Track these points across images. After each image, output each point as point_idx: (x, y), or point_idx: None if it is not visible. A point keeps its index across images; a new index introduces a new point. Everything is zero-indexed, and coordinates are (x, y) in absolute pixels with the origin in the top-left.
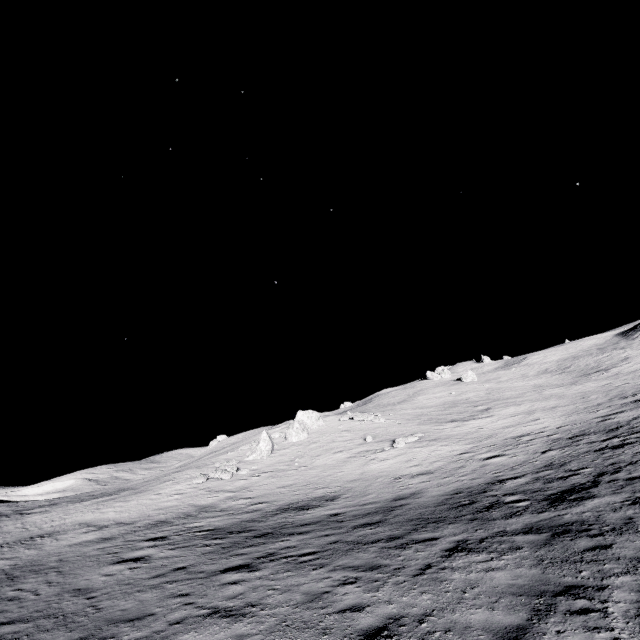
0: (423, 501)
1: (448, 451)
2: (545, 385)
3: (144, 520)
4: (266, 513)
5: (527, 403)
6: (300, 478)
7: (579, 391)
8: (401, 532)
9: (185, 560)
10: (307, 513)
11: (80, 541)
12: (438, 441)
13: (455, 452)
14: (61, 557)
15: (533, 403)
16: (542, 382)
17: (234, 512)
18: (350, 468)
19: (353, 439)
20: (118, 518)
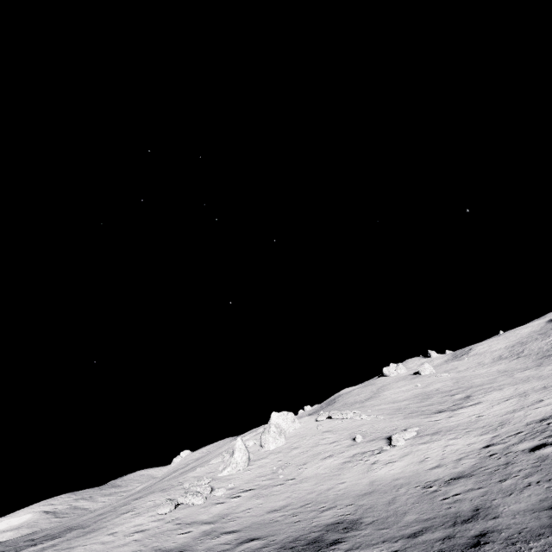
0: (514, 523)
1: (465, 445)
2: (510, 369)
3: None
4: None
5: (508, 387)
6: (292, 496)
7: None
8: None
9: None
10: None
11: None
12: (442, 434)
13: (475, 445)
14: None
15: (515, 386)
16: (504, 367)
17: None
18: (351, 477)
19: (339, 440)
20: None
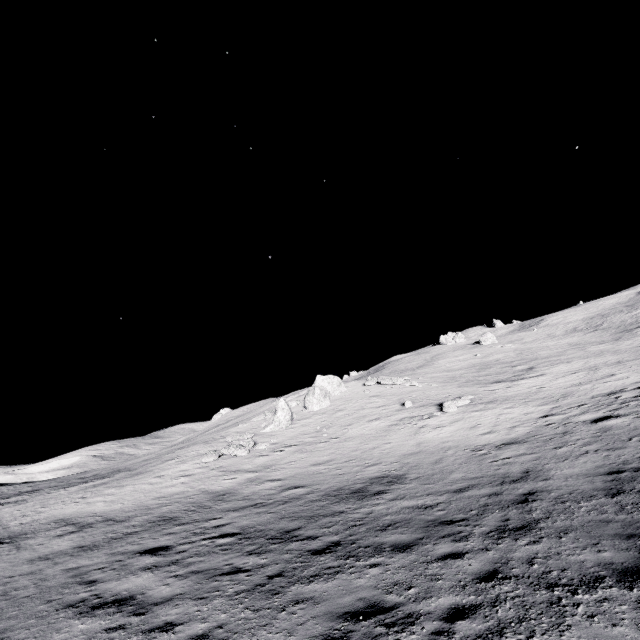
0: (566, 485)
1: (521, 414)
2: (583, 343)
3: (141, 515)
4: (311, 503)
5: (577, 360)
6: (336, 452)
7: (634, 345)
8: (620, 556)
9: (207, 610)
10: (375, 504)
11: (48, 552)
12: (497, 403)
13: (532, 415)
14: (8, 588)
15: (586, 360)
16: (577, 340)
17: (263, 501)
18: (398, 438)
19: (387, 405)
20: (107, 511)
